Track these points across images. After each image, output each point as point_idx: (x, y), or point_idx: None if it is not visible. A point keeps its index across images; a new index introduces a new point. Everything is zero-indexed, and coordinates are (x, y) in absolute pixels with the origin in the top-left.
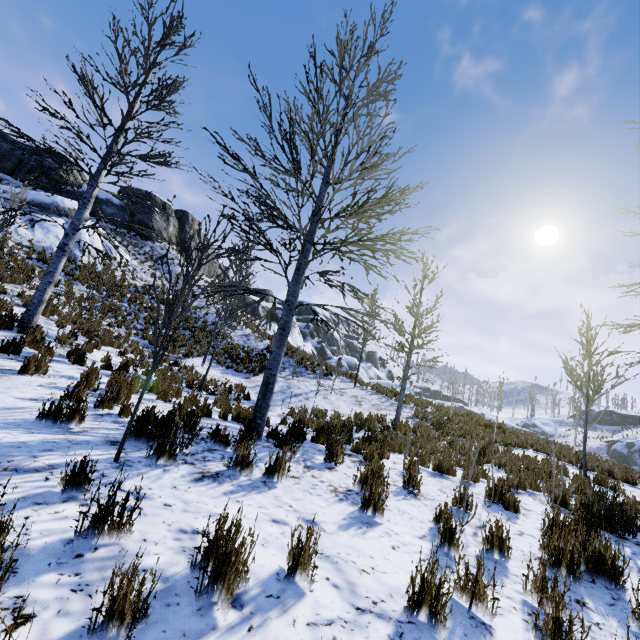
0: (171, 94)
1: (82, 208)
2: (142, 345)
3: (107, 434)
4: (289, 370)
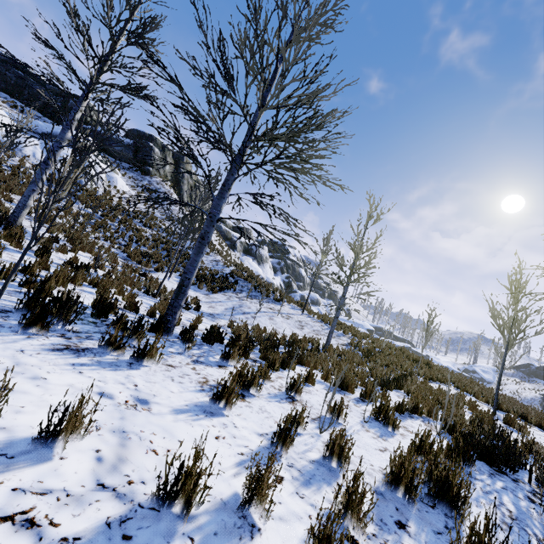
0: (149, 31)
1: (65, 129)
2: (121, 257)
3: (7, 305)
4: (246, 293)
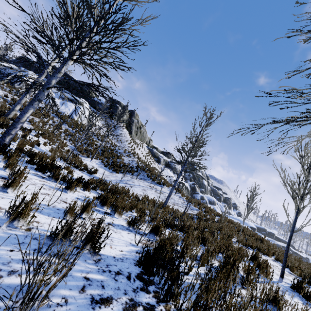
0: (85, 31)
1: (40, 76)
2: (72, 148)
3: None
4: (139, 176)
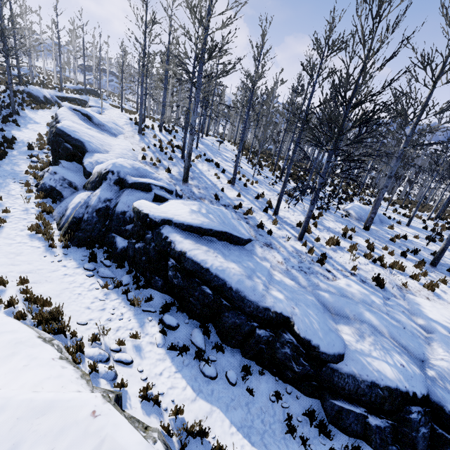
0: None
1: None
2: None
3: None
4: None
